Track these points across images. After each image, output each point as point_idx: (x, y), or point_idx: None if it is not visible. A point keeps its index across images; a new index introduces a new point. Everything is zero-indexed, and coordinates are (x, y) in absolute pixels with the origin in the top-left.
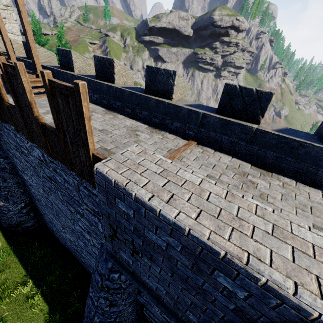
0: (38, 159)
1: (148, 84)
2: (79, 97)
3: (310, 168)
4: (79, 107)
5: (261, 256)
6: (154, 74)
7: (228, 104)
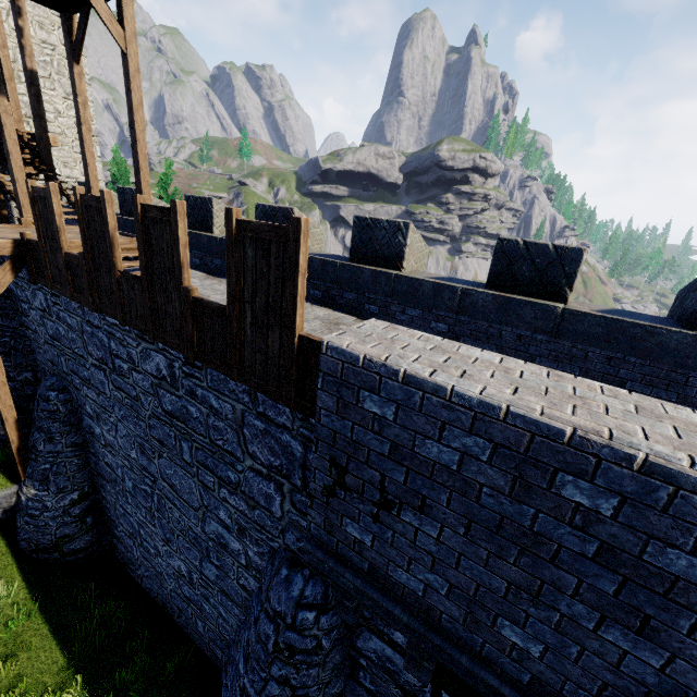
0: (154, 376)
1: (356, 245)
2: (297, 239)
3: (673, 374)
4: (293, 255)
5: (629, 431)
6: (368, 229)
7: (507, 271)
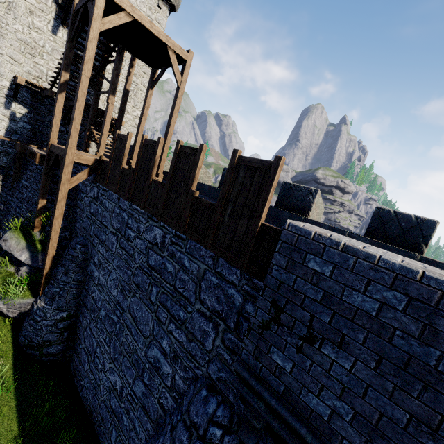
0: (150, 242)
1: (281, 198)
2: (276, 167)
3: None
4: (271, 176)
5: None
6: (291, 190)
7: (380, 228)
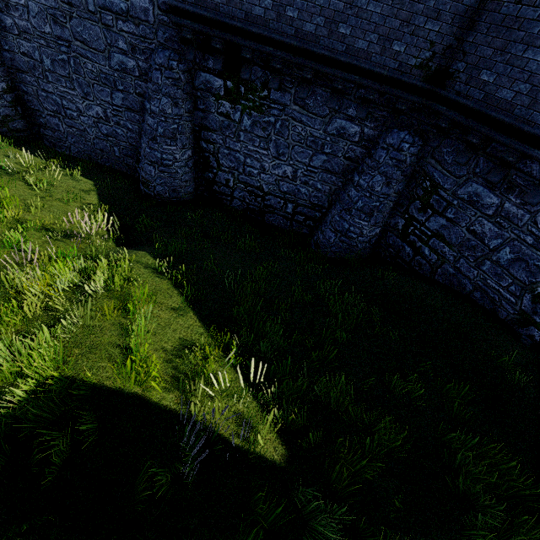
0: None
1: None
2: None
3: None
4: None
5: None
6: None
7: None
